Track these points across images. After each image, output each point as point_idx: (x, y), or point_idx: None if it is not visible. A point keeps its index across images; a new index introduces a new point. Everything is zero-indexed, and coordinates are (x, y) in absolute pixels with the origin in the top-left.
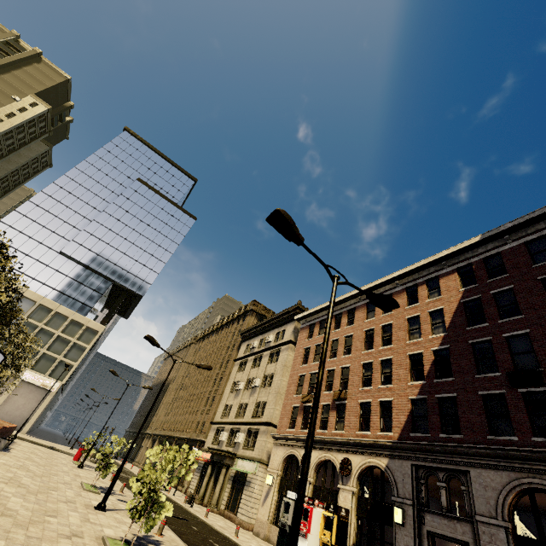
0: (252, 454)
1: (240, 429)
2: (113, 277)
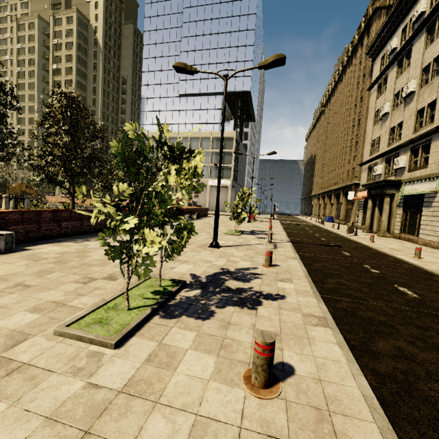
0: (424, 172)
1: (398, 155)
2: (219, 90)
